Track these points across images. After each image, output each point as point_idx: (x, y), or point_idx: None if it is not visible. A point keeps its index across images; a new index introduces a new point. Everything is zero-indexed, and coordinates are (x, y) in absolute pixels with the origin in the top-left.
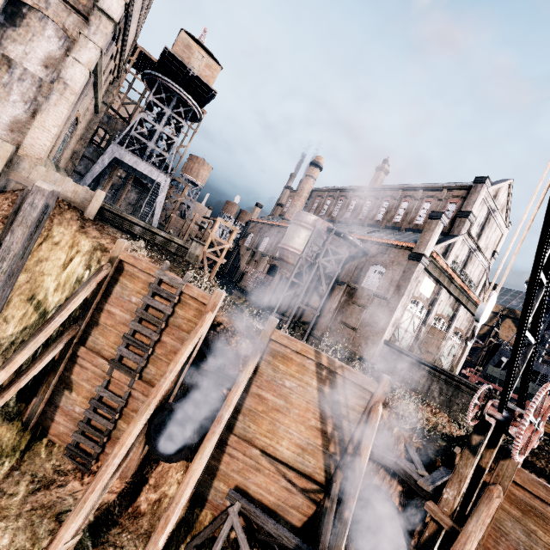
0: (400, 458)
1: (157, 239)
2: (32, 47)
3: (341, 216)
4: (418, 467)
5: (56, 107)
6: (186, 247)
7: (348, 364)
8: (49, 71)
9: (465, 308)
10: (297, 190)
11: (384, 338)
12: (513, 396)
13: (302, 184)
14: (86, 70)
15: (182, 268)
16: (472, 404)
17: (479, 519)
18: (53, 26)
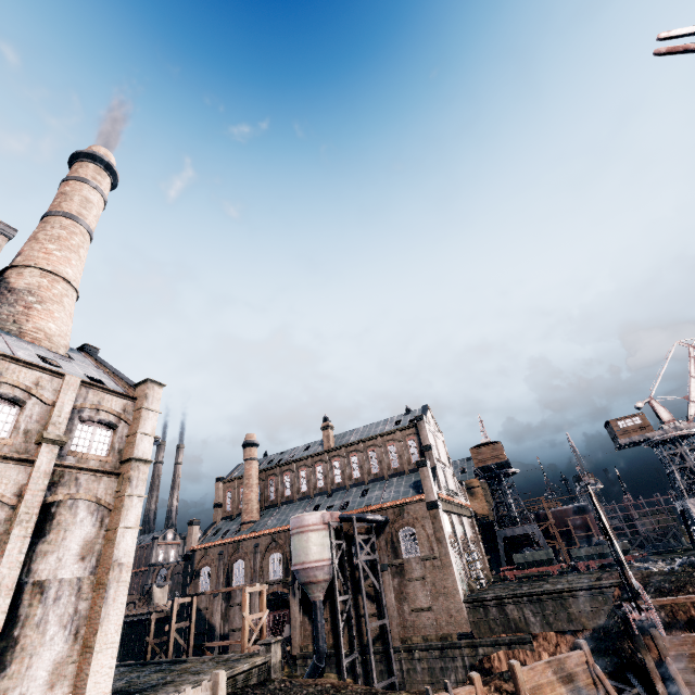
0: (620, 694)
1: (239, 681)
2: (65, 547)
3: (314, 487)
4: (629, 689)
5: (115, 603)
6: (266, 661)
7: (455, 653)
8: (86, 561)
9: (463, 516)
10: (235, 478)
11: (461, 597)
12: (542, 570)
13: (246, 471)
14: (136, 531)
15: (305, 693)
16: (632, 621)
17: (682, 686)
18: (84, 504)
